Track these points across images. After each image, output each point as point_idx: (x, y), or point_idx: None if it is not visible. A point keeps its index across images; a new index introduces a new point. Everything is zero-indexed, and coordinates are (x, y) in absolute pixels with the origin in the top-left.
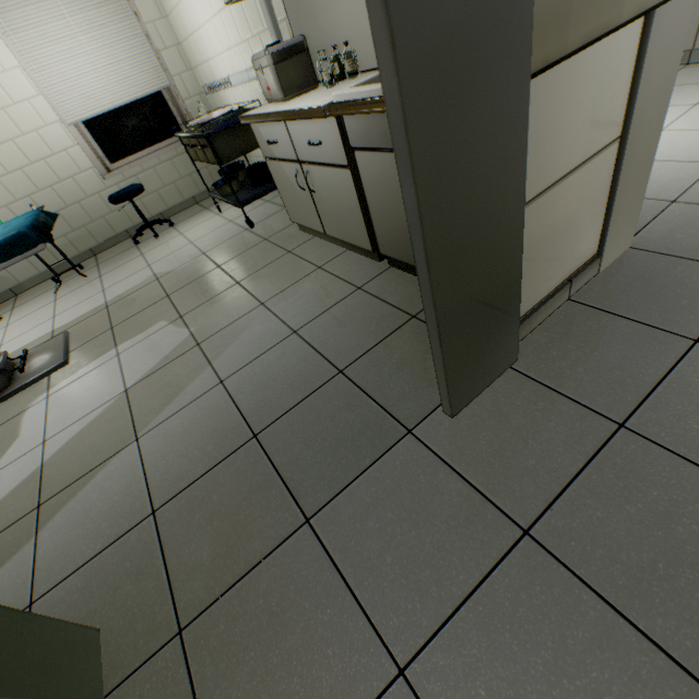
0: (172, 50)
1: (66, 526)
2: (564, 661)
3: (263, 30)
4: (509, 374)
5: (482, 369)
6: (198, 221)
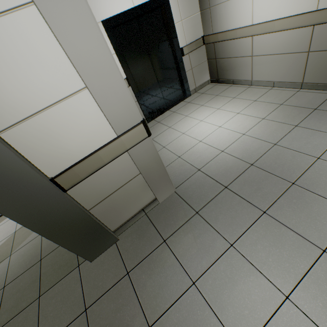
0: None
1: None
2: None
3: None
4: (114, 245)
5: (98, 247)
6: None
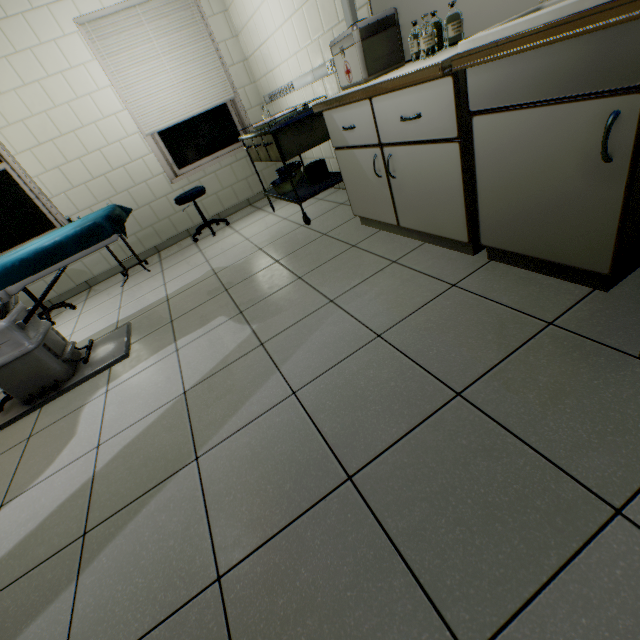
0: (238, 66)
1: (110, 574)
2: None
3: (337, 23)
4: None
5: None
6: (252, 219)
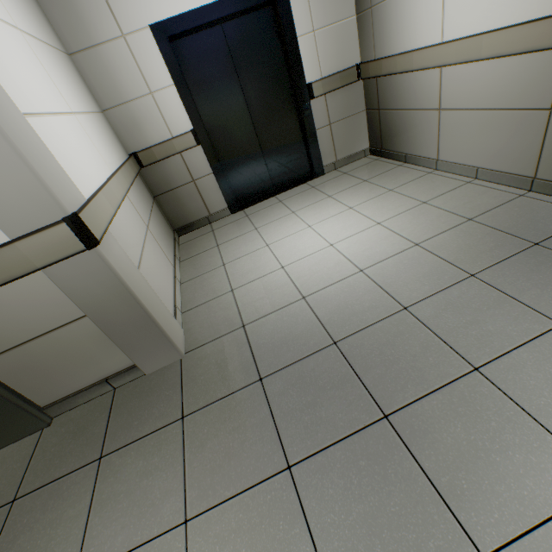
0: None
1: None
2: None
3: None
4: (38, 434)
5: (3, 431)
6: None
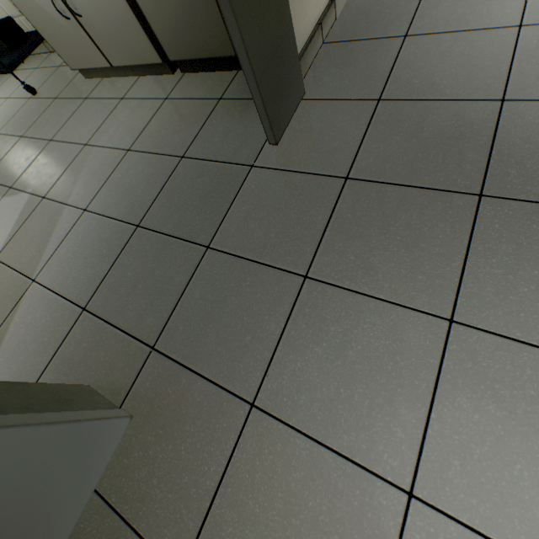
0: None
1: (10, 360)
2: (387, 221)
3: None
4: (303, 104)
5: (284, 98)
6: None
